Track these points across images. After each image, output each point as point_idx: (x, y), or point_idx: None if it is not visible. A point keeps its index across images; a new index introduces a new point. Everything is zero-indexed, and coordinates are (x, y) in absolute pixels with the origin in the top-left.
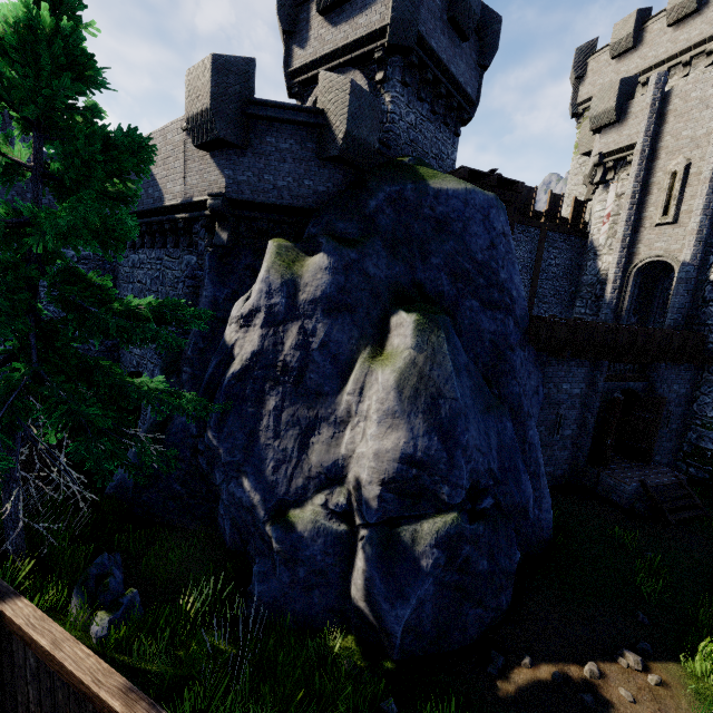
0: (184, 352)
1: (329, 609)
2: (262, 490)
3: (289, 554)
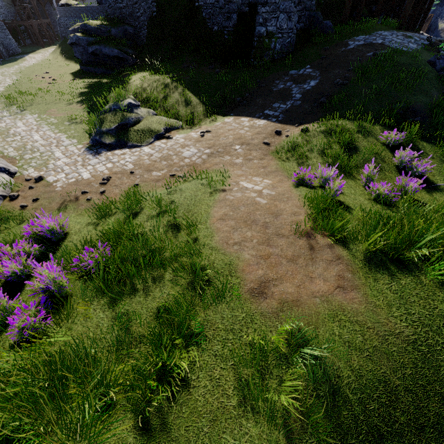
0: (438, 4)
1: (441, 37)
2: (440, 22)
3: (439, 29)
